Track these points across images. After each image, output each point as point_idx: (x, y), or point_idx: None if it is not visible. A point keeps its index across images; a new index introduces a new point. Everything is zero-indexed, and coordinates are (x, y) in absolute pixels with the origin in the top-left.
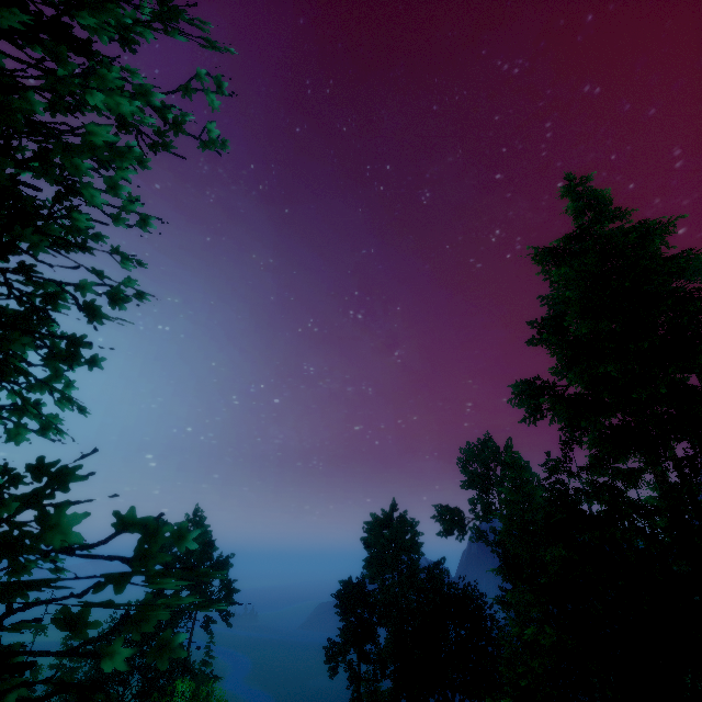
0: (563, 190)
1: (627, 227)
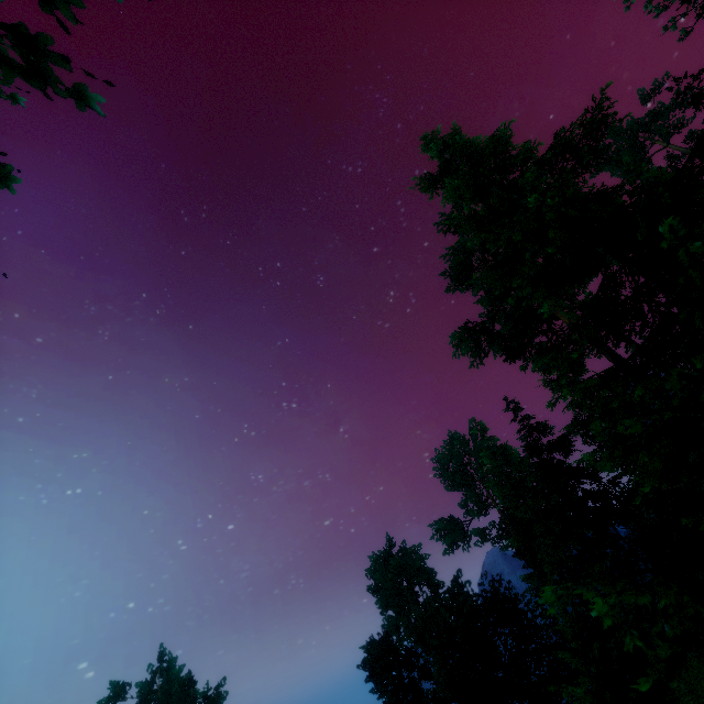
0: (422, 146)
1: (479, 143)
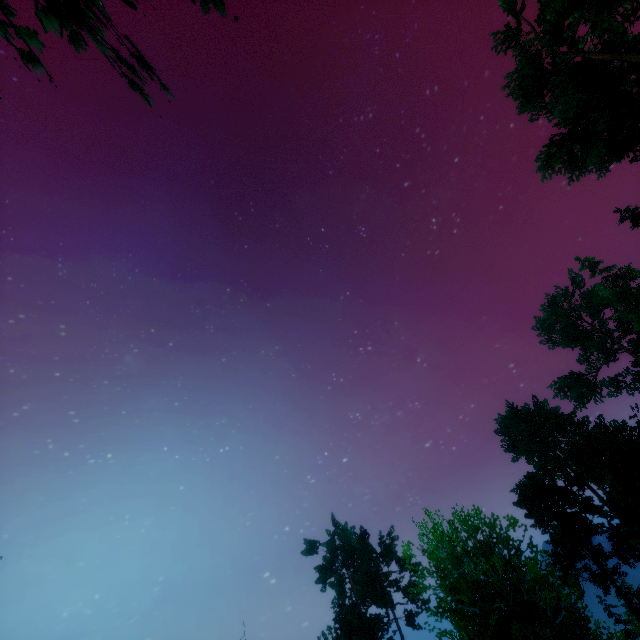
0: None
1: None
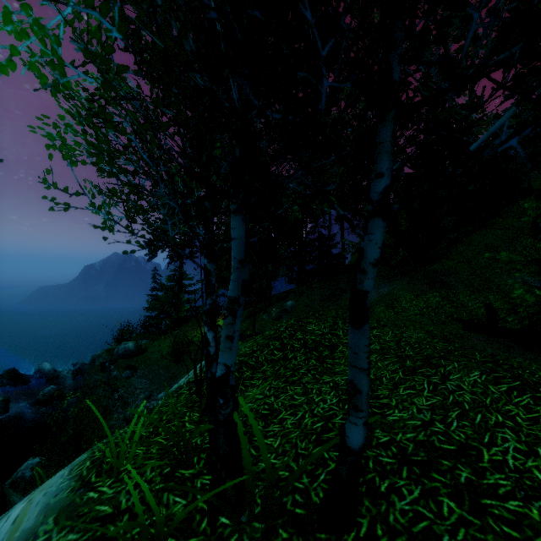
0: None
1: None
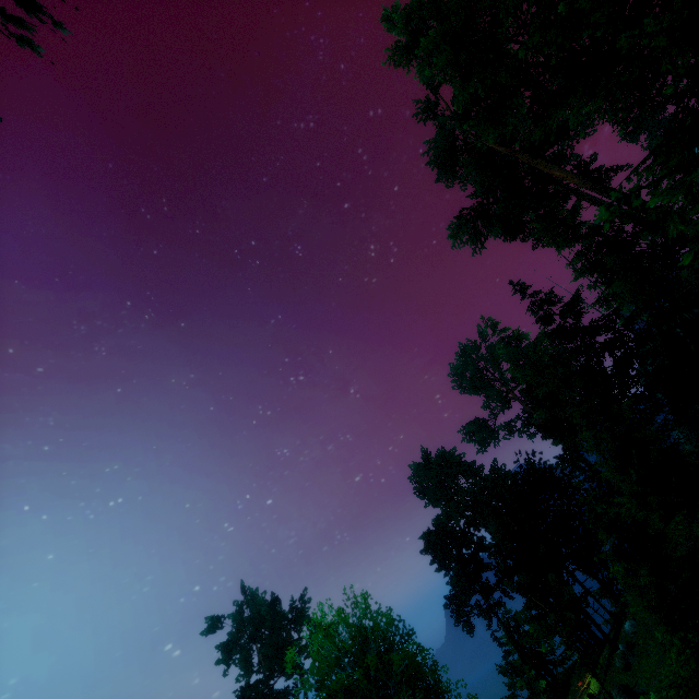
0: (385, 24)
1: None
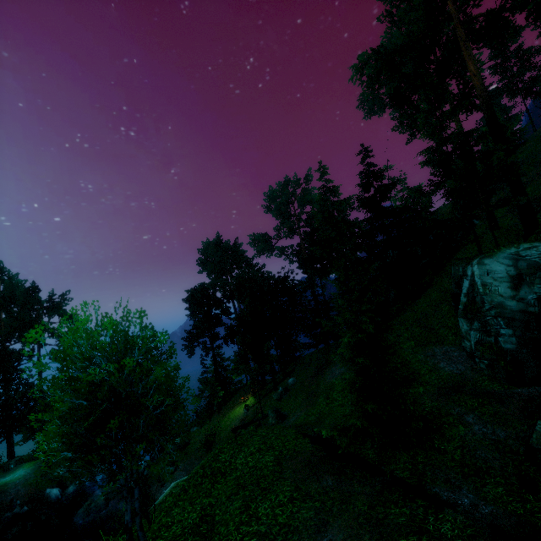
0: None
1: None
